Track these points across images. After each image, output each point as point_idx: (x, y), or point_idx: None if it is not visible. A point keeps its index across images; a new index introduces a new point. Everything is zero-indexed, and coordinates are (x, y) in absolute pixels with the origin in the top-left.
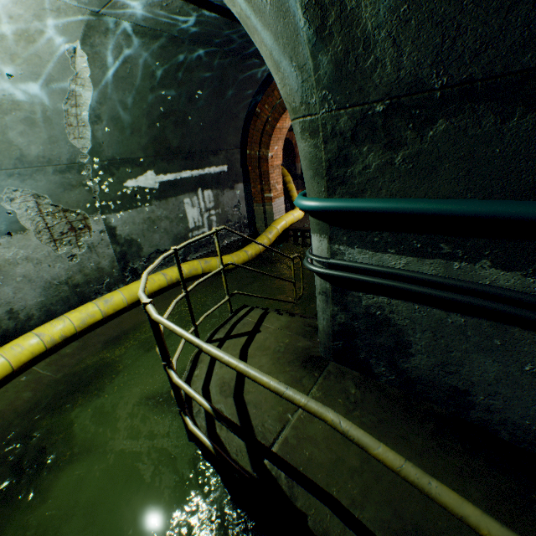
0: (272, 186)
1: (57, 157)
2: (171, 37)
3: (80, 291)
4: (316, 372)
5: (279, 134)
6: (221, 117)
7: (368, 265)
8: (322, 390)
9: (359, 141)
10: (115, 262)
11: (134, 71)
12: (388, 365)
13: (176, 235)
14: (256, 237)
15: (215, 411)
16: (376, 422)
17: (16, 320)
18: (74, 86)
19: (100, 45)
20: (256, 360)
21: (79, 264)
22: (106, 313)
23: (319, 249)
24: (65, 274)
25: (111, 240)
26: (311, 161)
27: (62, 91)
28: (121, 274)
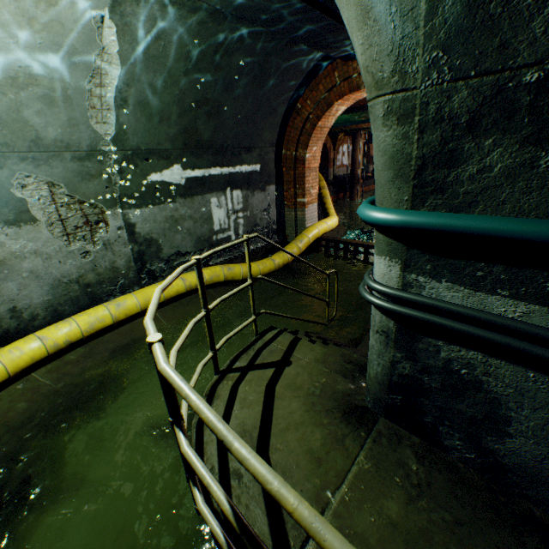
0: (307, 190)
1: (76, 142)
2: (212, 11)
3: (92, 291)
4: (362, 430)
5: (319, 133)
6: (258, 111)
7: (462, 307)
8: (371, 460)
9: (481, 129)
10: (131, 262)
11: (167, 50)
12: (466, 439)
13: (199, 237)
14: (284, 244)
15: (239, 522)
16: (452, 523)
17: (18, 319)
18: (99, 63)
19: (131, 15)
20: (285, 403)
21: (92, 262)
22: (117, 318)
23: (385, 277)
24: (77, 272)
25: (129, 238)
26: (394, 157)
27: (86, 67)
28: (136, 275)
